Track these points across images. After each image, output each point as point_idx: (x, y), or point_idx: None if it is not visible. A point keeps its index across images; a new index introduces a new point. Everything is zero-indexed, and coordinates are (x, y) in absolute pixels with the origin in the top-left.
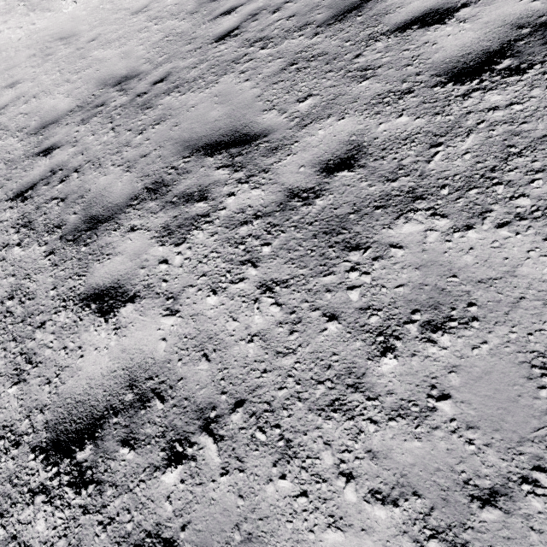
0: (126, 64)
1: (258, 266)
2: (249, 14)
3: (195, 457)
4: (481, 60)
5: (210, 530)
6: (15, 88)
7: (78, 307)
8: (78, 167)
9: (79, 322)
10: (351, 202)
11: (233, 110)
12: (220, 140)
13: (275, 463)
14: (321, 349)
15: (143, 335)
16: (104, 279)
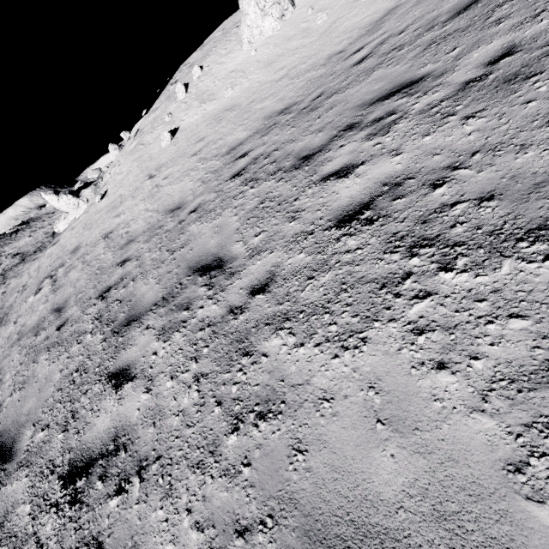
0: (282, 104)
1: (456, 114)
2: (377, 44)
3: (453, 179)
4: None
5: (482, 187)
6: (203, 141)
7: (319, 184)
8: (275, 149)
9: (325, 187)
10: (518, 65)
11: (393, 79)
12: (390, 92)
13: (517, 153)
14: (528, 113)
15: (380, 169)
16: (333, 168)
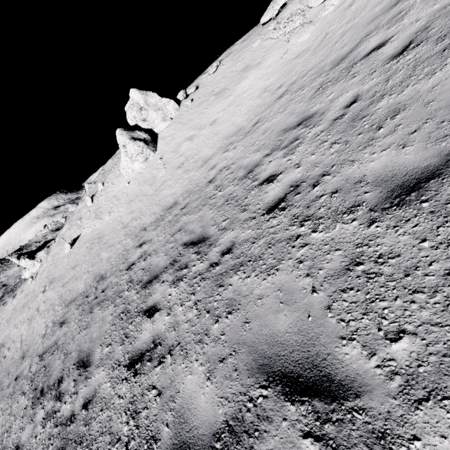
0: (106, 266)
1: None
2: (142, 254)
3: None
4: (138, 357)
5: None
6: (74, 270)
7: None
8: (59, 346)
9: None
10: (75, 432)
11: (97, 337)
12: (84, 359)
13: None
14: None
15: None
16: (24, 436)
